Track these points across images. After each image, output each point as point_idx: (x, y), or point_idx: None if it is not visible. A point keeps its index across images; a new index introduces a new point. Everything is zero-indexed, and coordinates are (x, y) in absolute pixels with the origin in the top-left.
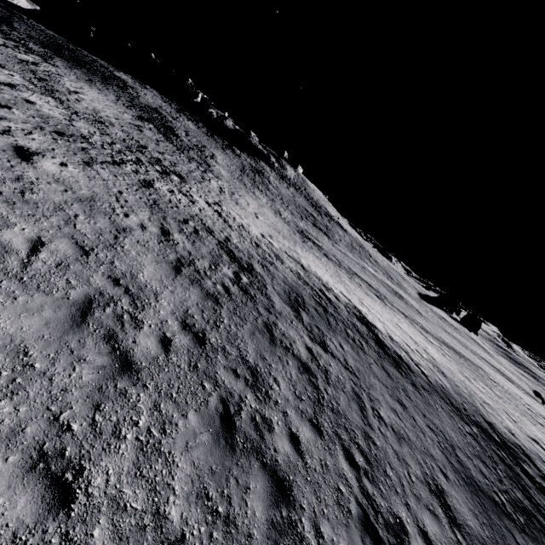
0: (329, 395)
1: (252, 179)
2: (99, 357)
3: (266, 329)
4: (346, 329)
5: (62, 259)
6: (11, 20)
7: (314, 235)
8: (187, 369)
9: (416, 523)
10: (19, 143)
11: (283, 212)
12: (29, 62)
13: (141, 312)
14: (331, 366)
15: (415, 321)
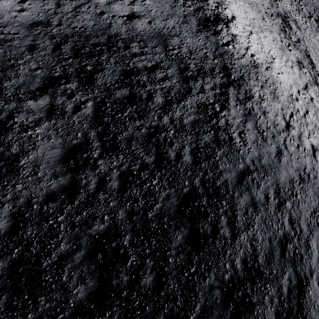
0: None
1: None
2: None
3: None
4: (189, 1)
5: None
6: None
7: (302, 27)
8: None
9: (110, 1)
10: None
11: (284, 3)
12: None
13: None
14: None
15: None
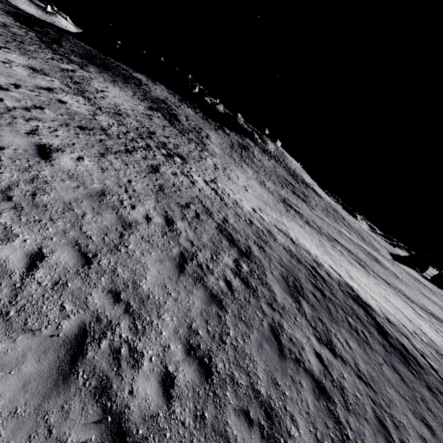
0: (352, 431)
1: (240, 154)
2: (84, 432)
3: (273, 334)
4: (346, 316)
5: (61, 274)
6: (60, 40)
7: (294, 202)
8: (193, 425)
9: None
10: (42, 141)
11: (266, 182)
12: (69, 70)
13: (141, 339)
14: (345, 378)
15: (397, 289)
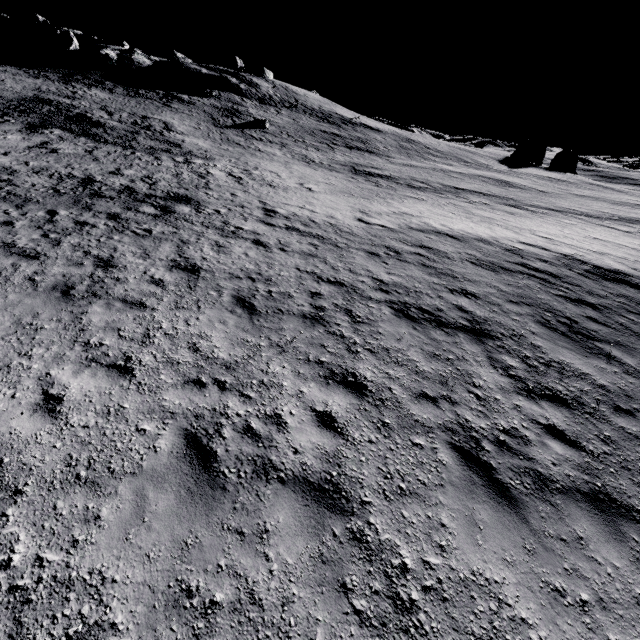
0: None
1: (236, 129)
2: None
3: None
4: None
5: None
6: None
7: (366, 163)
8: None
9: None
10: None
11: (309, 155)
12: None
13: None
14: None
15: (569, 211)
